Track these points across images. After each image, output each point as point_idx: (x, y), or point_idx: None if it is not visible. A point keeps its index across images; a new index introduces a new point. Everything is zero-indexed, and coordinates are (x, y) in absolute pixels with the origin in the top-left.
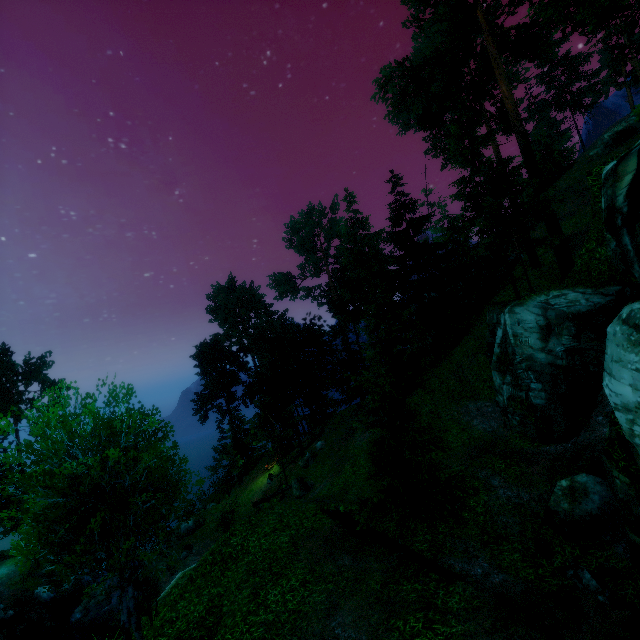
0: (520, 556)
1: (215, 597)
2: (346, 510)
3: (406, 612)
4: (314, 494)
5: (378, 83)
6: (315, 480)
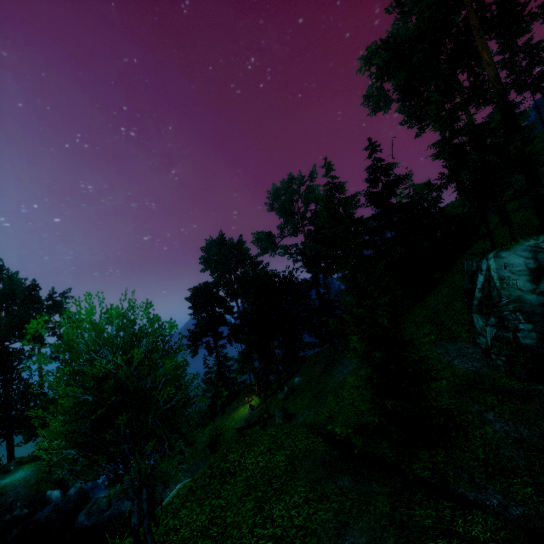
0: (533, 490)
1: (217, 508)
2: (341, 434)
3: (426, 538)
4: (298, 422)
5: (364, 58)
6: (296, 411)
